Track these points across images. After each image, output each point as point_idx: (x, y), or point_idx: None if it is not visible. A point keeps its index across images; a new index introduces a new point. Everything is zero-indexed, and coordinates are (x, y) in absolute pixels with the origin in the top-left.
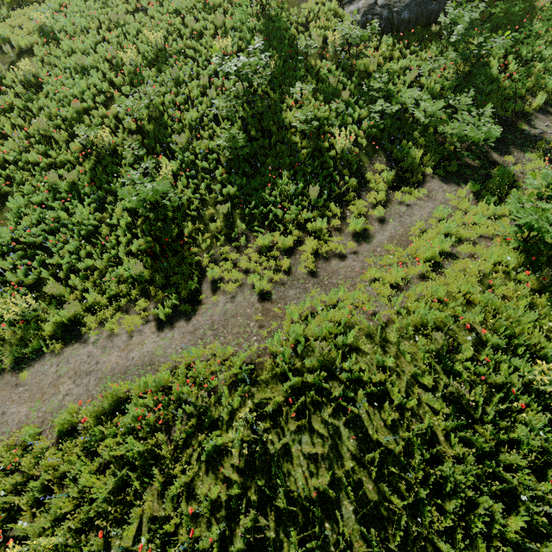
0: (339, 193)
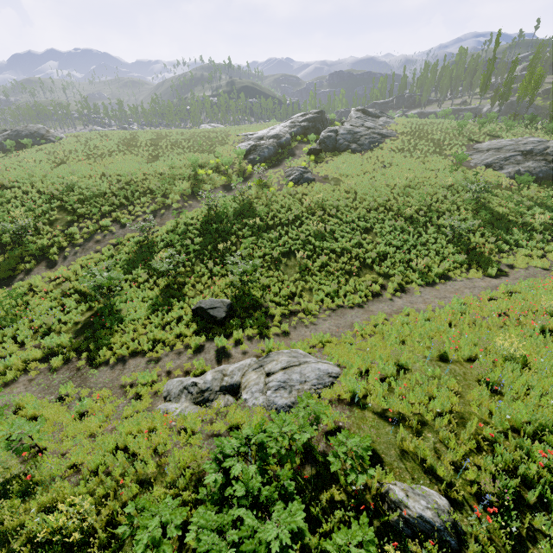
0: (550, 240)
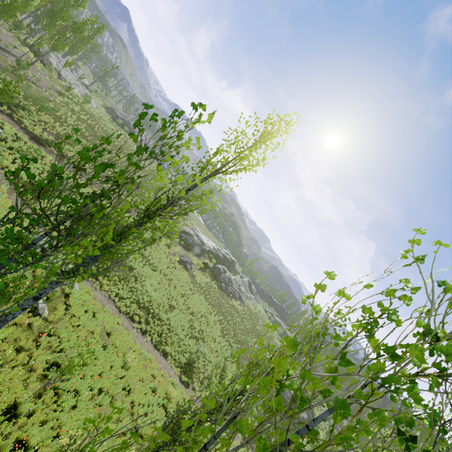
0: None
